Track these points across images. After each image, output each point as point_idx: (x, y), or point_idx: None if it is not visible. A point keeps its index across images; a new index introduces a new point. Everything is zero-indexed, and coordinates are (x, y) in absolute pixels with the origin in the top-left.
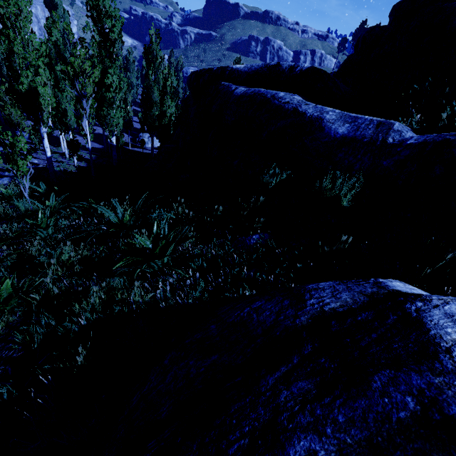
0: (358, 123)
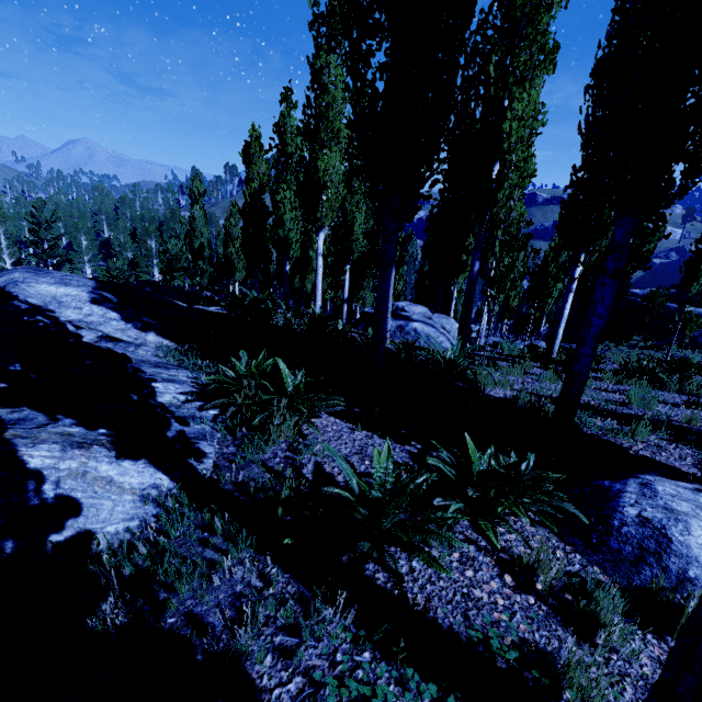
0: (699, 311)
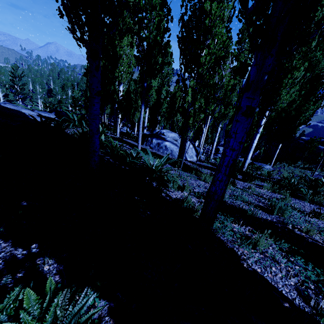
0: None
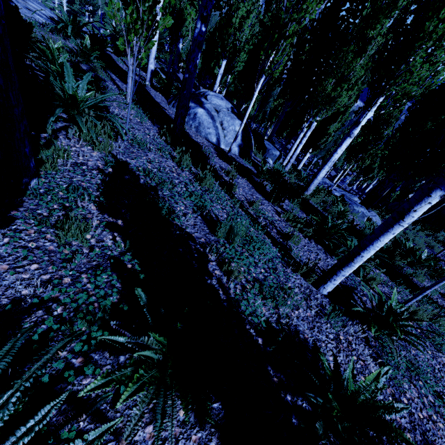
0: None
